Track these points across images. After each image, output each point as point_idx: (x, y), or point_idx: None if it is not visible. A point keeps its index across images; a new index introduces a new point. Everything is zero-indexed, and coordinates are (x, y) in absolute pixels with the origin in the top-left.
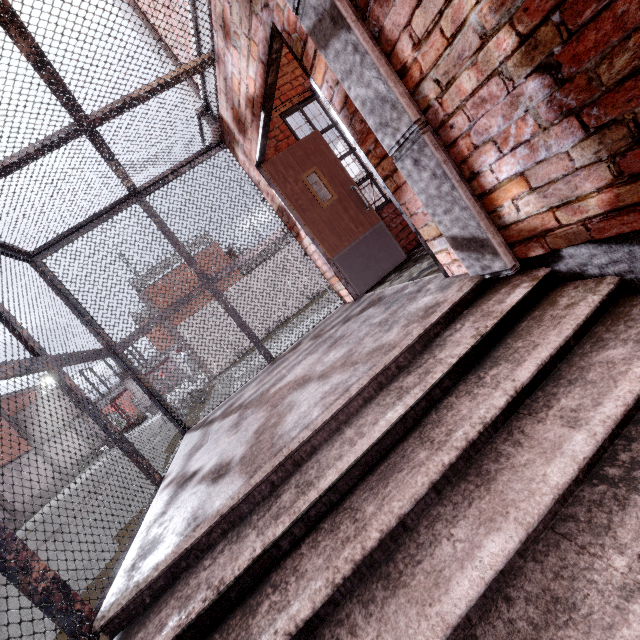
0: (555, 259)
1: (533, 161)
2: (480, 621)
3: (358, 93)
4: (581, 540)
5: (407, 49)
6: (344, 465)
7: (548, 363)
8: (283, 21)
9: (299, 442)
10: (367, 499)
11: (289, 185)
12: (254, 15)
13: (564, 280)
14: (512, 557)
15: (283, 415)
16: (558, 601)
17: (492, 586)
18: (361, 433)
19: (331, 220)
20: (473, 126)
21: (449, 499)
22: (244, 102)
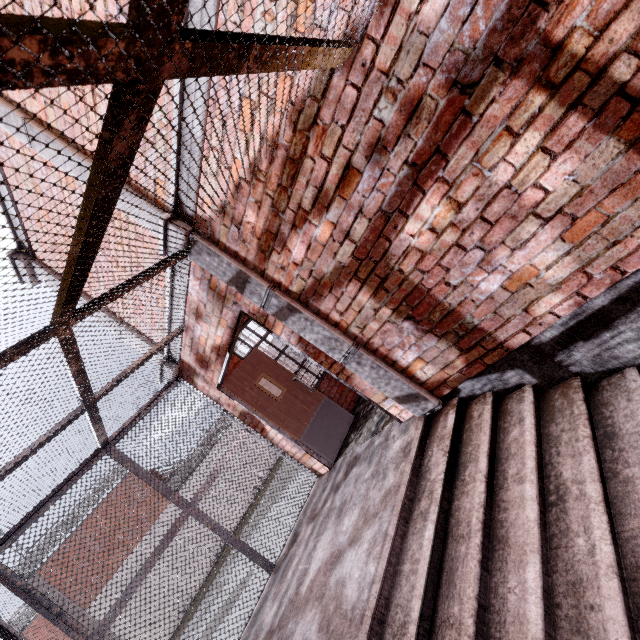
0: (457, 391)
1: (421, 351)
2: (555, 632)
3: (311, 337)
4: (563, 543)
5: (336, 316)
6: (420, 590)
7: (490, 453)
8: (249, 309)
9: (375, 597)
10: (449, 605)
11: (247, 393)
12: (225, 307)
13: (468, 401)
14: (544, 578)
15: (339, 594)
16: (575, 583)
17: (547, 604)
18: (416, 560)
19: (288, 408)
20: (384, 341)
21: (495, 569)
22: (210, 349)
